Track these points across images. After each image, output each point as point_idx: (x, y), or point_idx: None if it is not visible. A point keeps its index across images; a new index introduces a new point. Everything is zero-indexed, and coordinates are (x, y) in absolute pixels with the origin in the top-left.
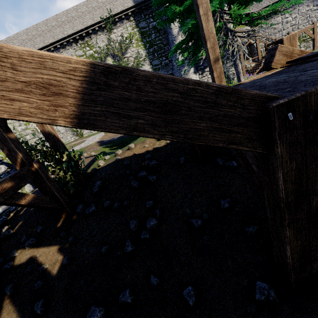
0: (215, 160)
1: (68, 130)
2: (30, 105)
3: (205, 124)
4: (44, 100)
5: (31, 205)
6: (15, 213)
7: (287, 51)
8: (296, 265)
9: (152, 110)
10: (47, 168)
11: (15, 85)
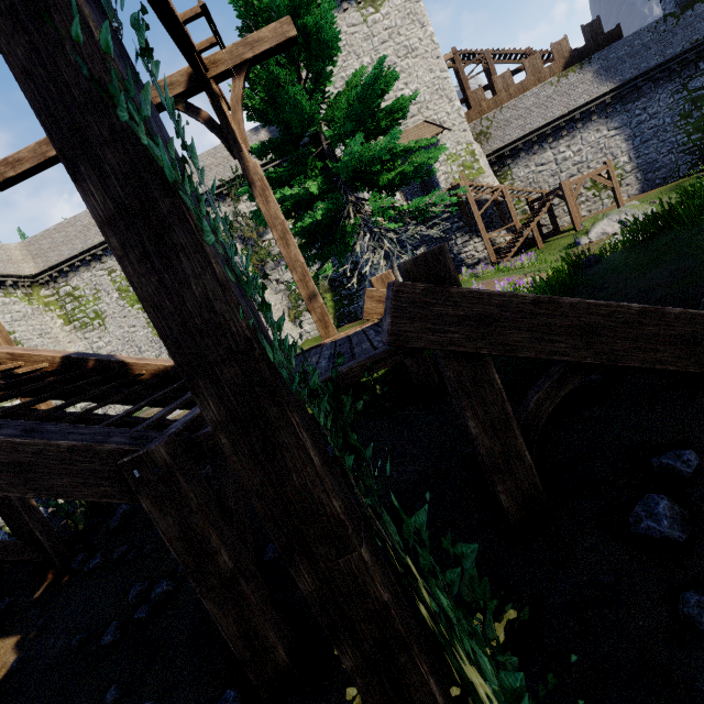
0: None
1: None
2: None
3: (67, 480)
4: None
5: None
6: None
7: (382, 296)
8: (247, 657)
9: (8, 470)
10: None
11: None
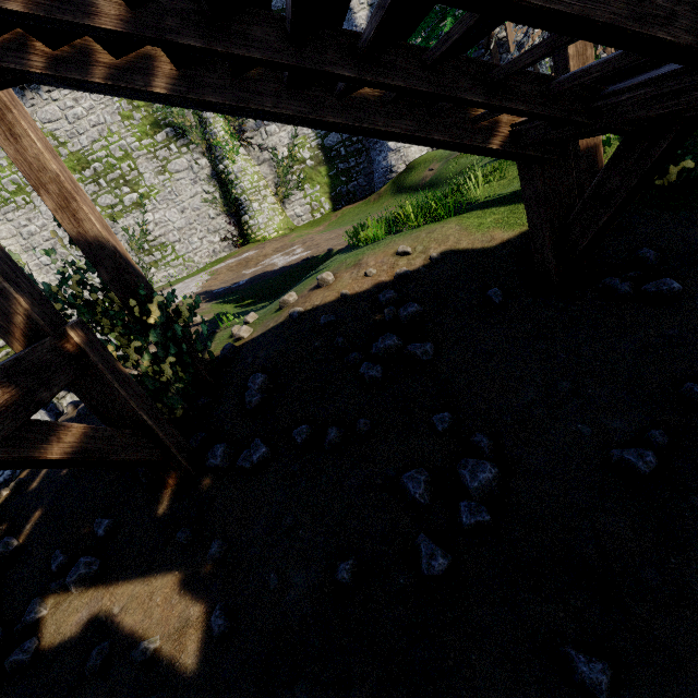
0: (604, 283)
1: None
2: None
3: None
4: None
5: (81, 459)
6: (14, 489)
7: None
8: None
9: None
10: None
11: None
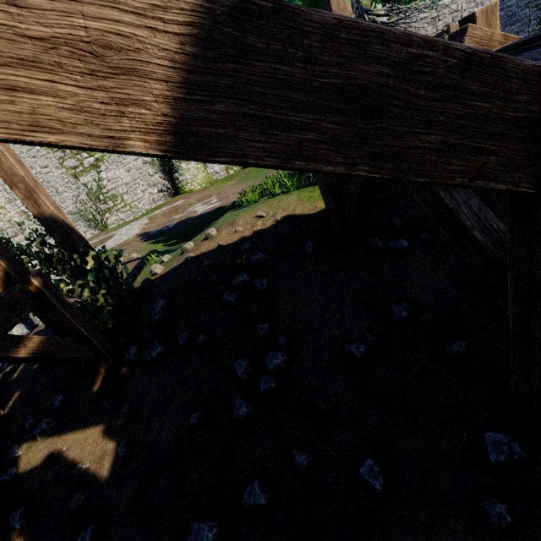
0: (369, 241)
1: (79, 220)
2: (59, 101)
3: (434, 138)
4: (93, 89)
5: (39, 357)
6: (1, 379)
7: (482, 36)
8: None
9: (334, 109)
10: (58, 286)
11: (15, 47)
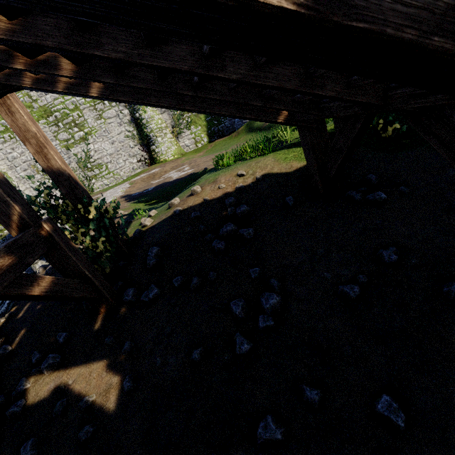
0: (347, 194)
1: None
2: None
3: None
4: None
5: (51, 296)
6: (8, 318)
7: None
8: None
9: None
10: None
11: None
